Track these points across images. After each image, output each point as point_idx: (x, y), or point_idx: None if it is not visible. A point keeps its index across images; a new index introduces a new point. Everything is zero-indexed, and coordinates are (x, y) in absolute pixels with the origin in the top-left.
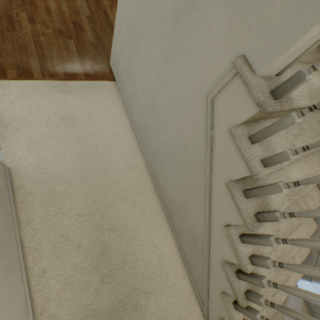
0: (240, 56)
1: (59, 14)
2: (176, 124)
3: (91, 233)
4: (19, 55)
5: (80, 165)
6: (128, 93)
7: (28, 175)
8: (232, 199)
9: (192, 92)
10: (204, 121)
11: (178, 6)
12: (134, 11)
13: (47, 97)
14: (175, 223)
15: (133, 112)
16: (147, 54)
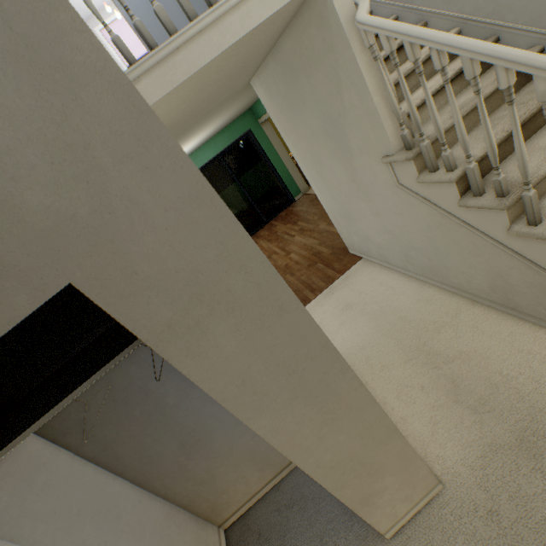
0: (382, 159)
1: (303, 258)
2: (409, 222)
3: (427, 373)
4: (297, 295)
5: (376, 328)
6: (374, 253)
7: (343, 355)
8: (478, 210)
9: (391, 195)
10: (411, 198)
11: (349, 177)
12: (336, 205)
13: (324, 304)
14: (526, 310)
15: (390, 261)
16: (359, 213)
